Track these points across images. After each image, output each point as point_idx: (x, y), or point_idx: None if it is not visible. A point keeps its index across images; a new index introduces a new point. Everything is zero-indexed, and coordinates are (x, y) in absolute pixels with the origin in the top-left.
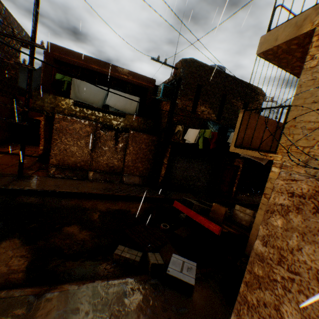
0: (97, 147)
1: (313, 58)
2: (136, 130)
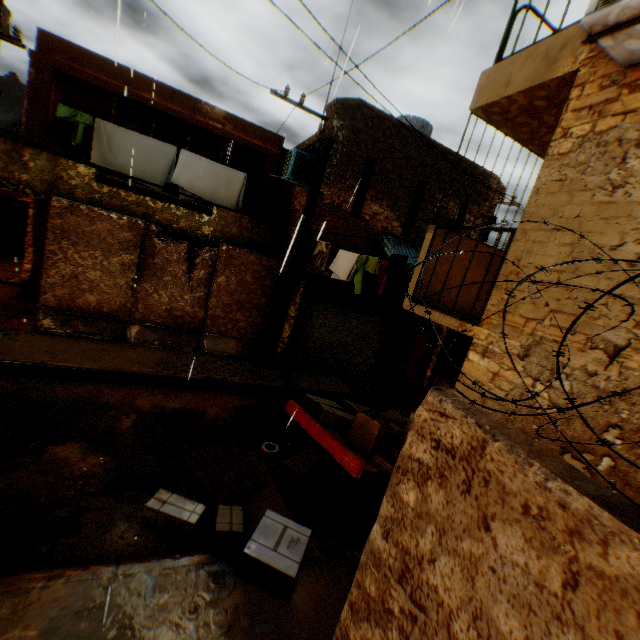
0: (148, 275)
1: (567, 134)
2: (236, 244)
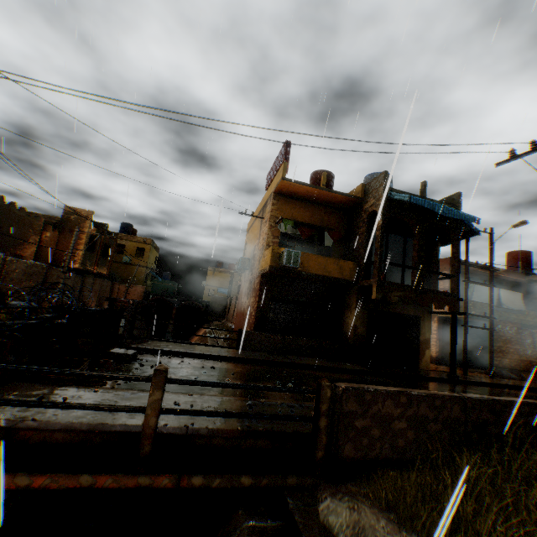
0: (519, 346)
1: None
2: (536, 326)
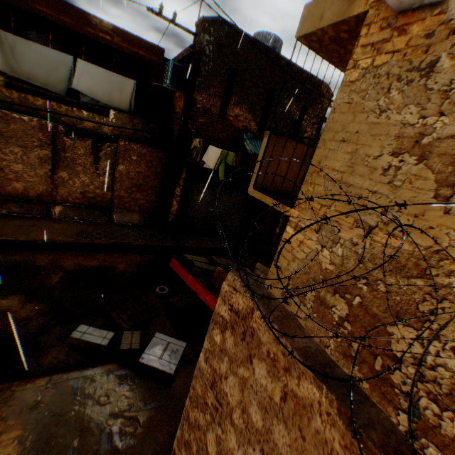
0: (62, 166)
1: (356, 66)
2: (132, 140)
